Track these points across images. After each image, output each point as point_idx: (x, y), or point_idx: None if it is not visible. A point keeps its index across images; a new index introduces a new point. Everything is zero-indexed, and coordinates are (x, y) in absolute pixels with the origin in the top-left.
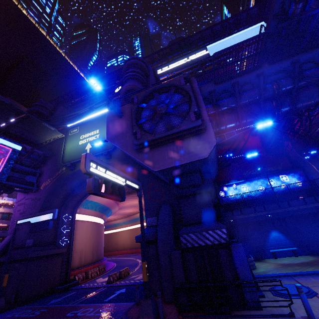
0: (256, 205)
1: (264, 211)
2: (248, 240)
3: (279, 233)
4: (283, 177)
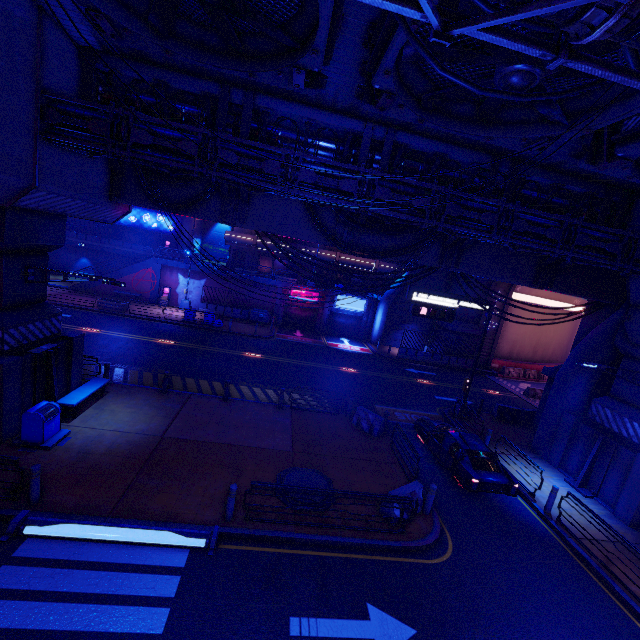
0: (82, 233)
1: (85, 240)
2: (60, 259)
3: (89, 261)
4: (160, 217)
